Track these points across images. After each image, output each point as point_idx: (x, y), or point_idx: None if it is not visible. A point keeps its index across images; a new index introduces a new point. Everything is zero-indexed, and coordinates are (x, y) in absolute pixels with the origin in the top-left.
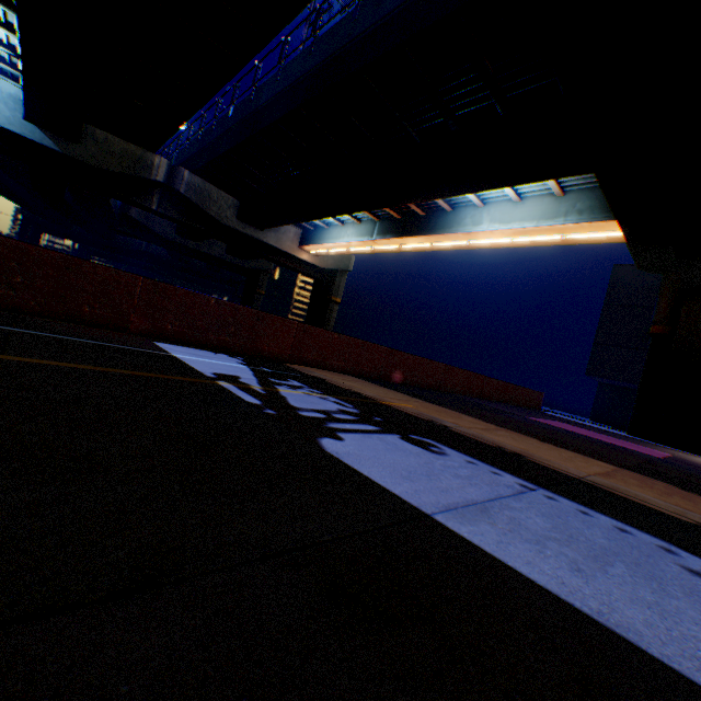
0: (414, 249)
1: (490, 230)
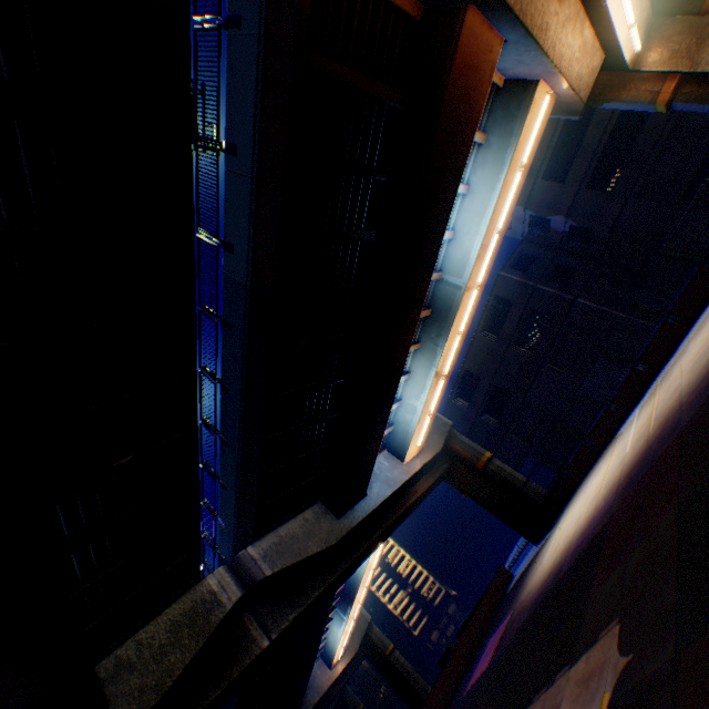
0: (365, 591)
1: (367, 563)
